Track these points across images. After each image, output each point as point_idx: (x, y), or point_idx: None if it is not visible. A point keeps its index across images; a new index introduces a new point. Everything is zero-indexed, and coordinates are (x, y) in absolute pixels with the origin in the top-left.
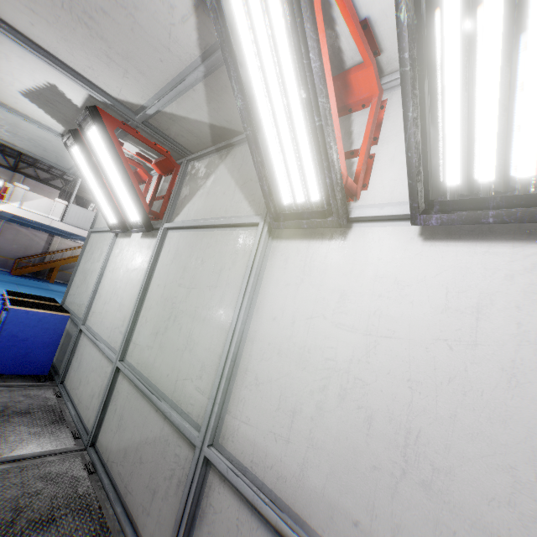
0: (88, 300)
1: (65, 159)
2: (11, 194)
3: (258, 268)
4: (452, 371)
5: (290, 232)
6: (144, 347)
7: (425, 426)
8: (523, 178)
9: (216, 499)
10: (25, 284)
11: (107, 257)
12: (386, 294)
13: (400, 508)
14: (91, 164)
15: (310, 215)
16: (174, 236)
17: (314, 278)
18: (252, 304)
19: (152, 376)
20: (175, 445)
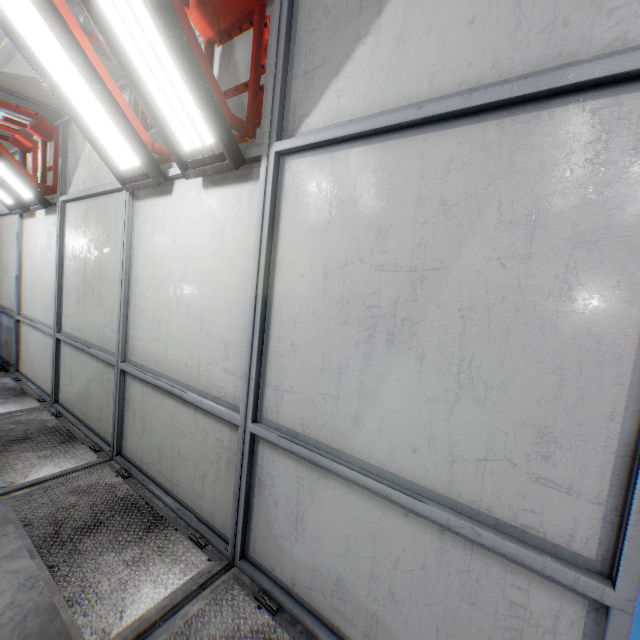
0: (16, 290)
1: None
2: None
3: (130, 228)
4: (215, 270)
5: (145, 192)
6: (73, 315)
7: (207, 304)
8: (208, 145)
9: (132, 391)
10: None
11: (21, 242)
12: (191, 231)
13: (200, 348)
14: None
15: (141, 177)
16: (71, 209)
17: (160, 228)
18: (131, 258)
19: (83, 335)
20: (107, 373)
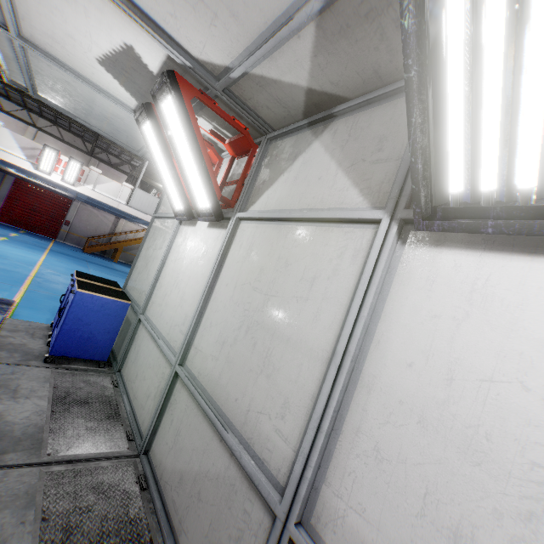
0: (149, 289)
1: (136, 139)
2: (86, 177)
3: (380, 285)
4: None
5: (439, 235)
6: (208, 356)
7: None
8: None
9: None
10: (93, 261)
11: (170, 245)
12: None
13: None
14: (162, 143)
15: (507, 212)
16: (248, 228)
17: (494, 316)
18: (367, 335)
19: (216, 394)
20: (245, 496)
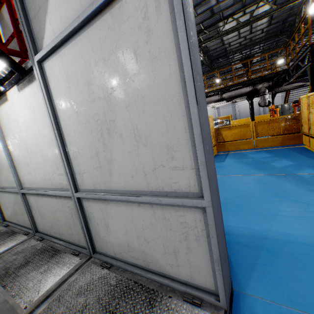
0: None
1: None
2: None
3: None
4: (38, 129)
5: None
6: None
7: (41, 147)
8: (3, 68)
9: (31, 201)
10: None
11: None
12: (23, 115)
13: (47, 169)
14: None
15: None
16: None
17: (11, 119)
18: (6, 138)
19: (3, 184)
20: (18, 197)
